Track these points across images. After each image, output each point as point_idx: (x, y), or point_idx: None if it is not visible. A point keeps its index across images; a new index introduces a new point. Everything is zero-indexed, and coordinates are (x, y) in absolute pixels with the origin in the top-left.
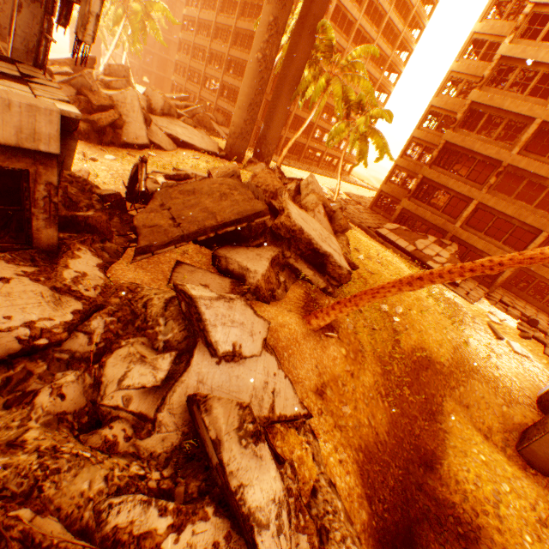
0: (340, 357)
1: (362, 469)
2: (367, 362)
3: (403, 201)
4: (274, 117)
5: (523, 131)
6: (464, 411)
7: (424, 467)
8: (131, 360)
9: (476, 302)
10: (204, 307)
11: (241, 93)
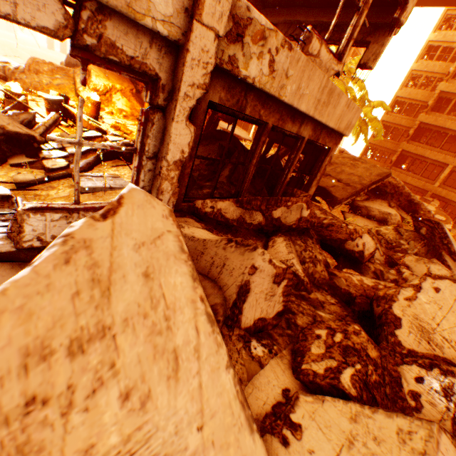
0: None
1: None
2: None
3: None
4: None
5: None
6: None
7: None
8: (423, 262)
9: None
10: (444, 229)
11: None
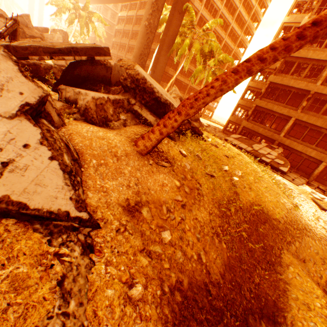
0: (170, 186)
1: (176, 316)
2: (204, 201)
3: (243, 122)
4: (157, 65)
5: (323, 70)
6: (302, 265)
7: (266, 319)
8: None
9: (300, 185)
10: None
11: (135, 48)
